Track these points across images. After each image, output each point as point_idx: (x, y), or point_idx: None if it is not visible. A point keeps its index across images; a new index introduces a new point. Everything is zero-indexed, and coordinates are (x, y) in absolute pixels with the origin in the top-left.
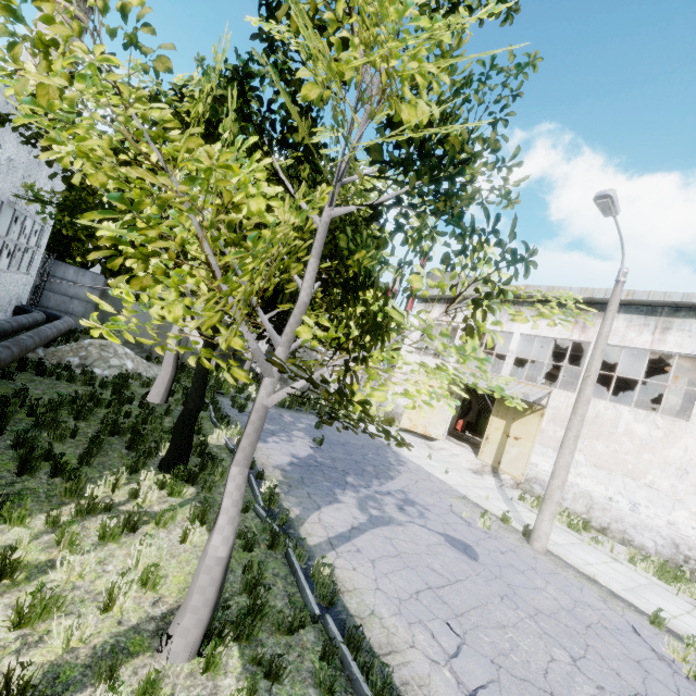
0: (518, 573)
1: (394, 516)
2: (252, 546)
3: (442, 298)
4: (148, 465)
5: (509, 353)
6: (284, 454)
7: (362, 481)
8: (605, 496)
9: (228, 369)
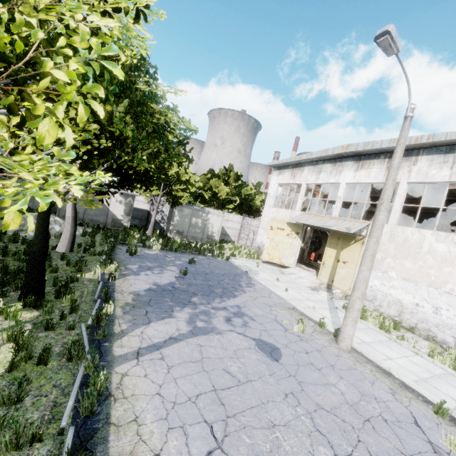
0: (314, 371)
1: (217, 326)
2: (47, 360)
3: (289, 164)
4: (10, 297)
5: (337, 199)
6: (147, 282)
7: (205, 300)
8: (412, 302)
9: (142, 228)
